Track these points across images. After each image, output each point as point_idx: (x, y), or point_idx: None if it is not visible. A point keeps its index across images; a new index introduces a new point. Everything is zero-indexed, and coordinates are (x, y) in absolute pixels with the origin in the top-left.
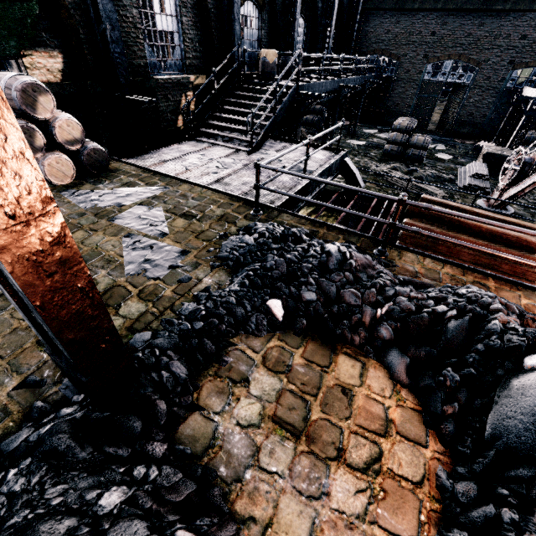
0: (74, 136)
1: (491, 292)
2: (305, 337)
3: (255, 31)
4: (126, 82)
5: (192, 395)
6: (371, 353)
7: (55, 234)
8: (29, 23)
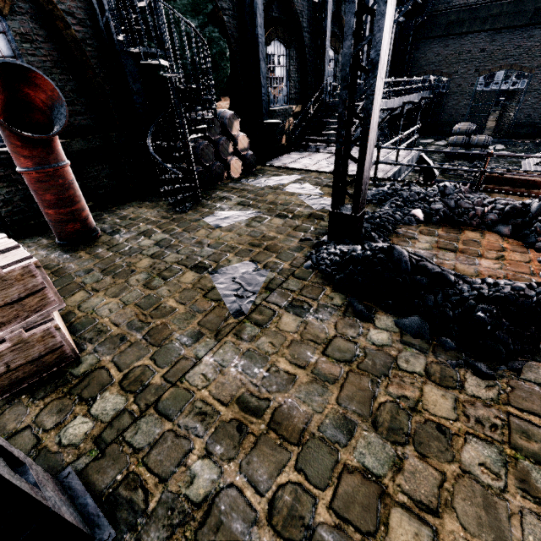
0: (244, 146)
1: None
2: (440, 225)
3: (331, 69)
4: (265, 112)
5: (390, 241)
6: (485, 228)
7: (374, 139)
8: (225, 81)
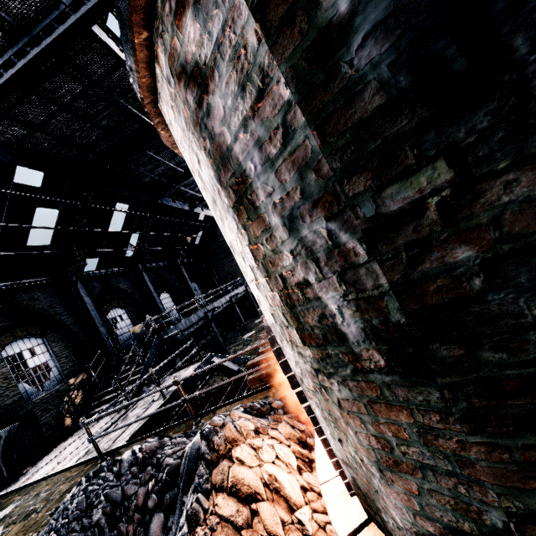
0: None
1: (252, 402)
2: None
3: (127, 320)
4: None
5: None
6: (141, 532)
7: None
8: None
